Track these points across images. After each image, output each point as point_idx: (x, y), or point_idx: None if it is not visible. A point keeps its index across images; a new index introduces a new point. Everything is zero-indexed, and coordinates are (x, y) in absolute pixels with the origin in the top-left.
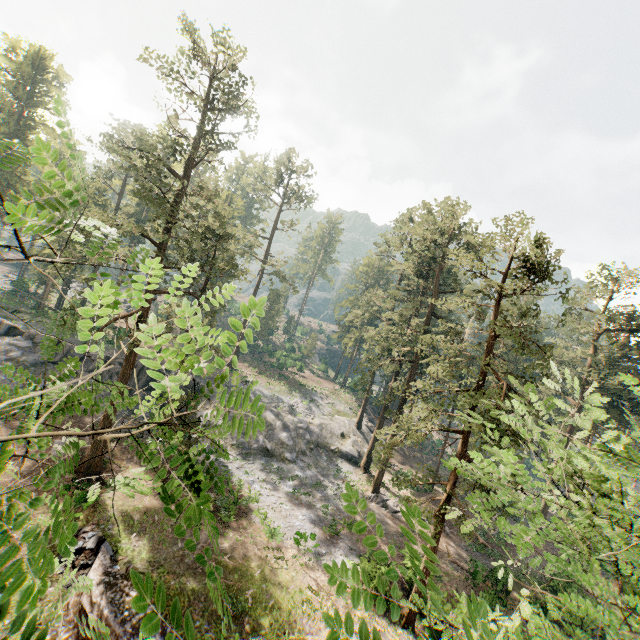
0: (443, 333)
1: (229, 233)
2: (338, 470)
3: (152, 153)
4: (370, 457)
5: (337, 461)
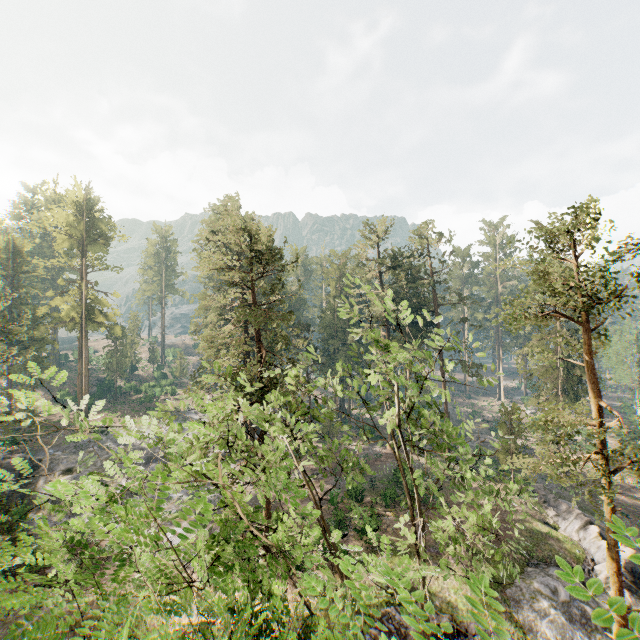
0: None
1: None
2: None
3: None
4: None
5: None
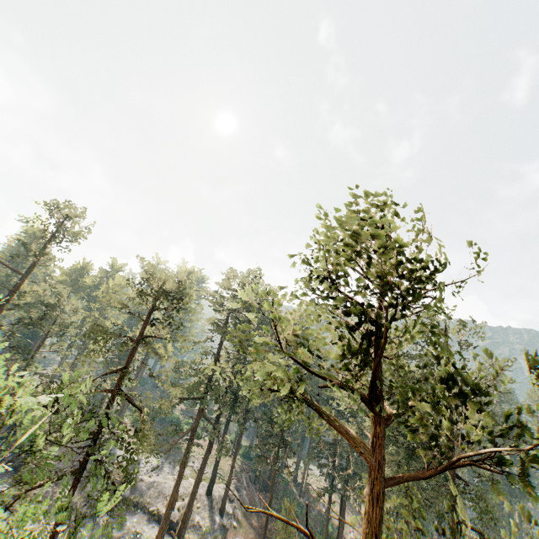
0: (237, 372)
1: (52, 304)
2: (136, 532)
3: (2, 261)
4: (183, 520)
5: (148, 524)
